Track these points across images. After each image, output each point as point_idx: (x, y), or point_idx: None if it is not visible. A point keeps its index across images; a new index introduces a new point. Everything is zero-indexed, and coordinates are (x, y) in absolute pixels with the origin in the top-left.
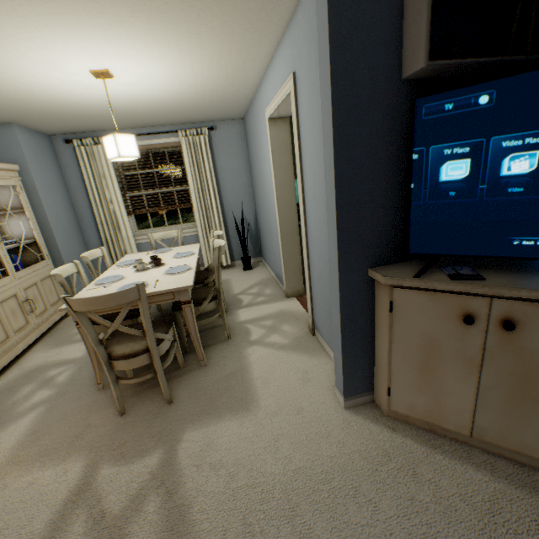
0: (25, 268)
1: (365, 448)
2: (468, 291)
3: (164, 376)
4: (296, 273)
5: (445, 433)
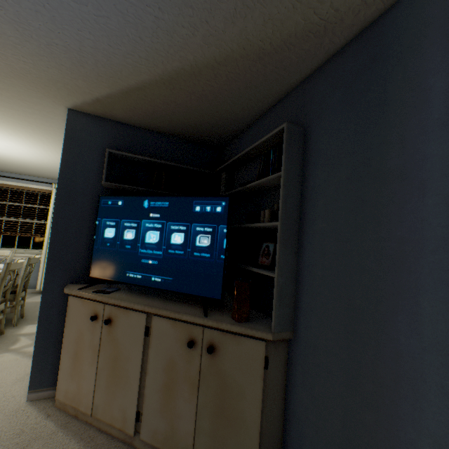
0: None
1: (9, 429)
2: (96, 299)
3: None
4: None
5: (83, 416)
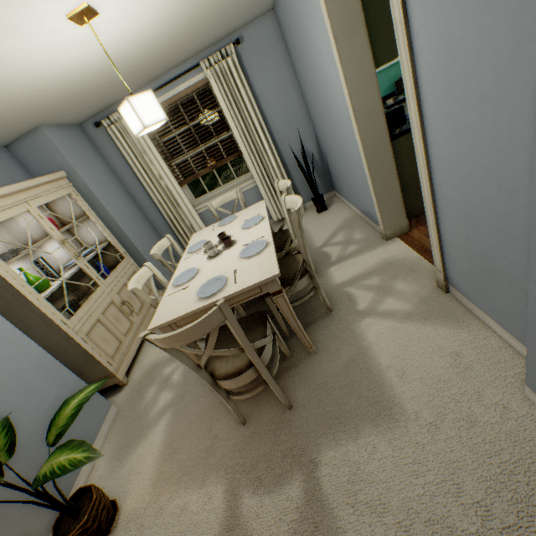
0: (112, 269)
1: None
2: None
3: (276, 384)
4: (395, 207)
5: None
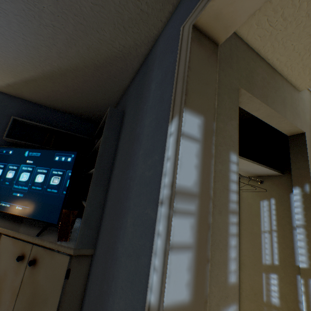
0: None
1: None
2: None
3: None
4: None
5: None
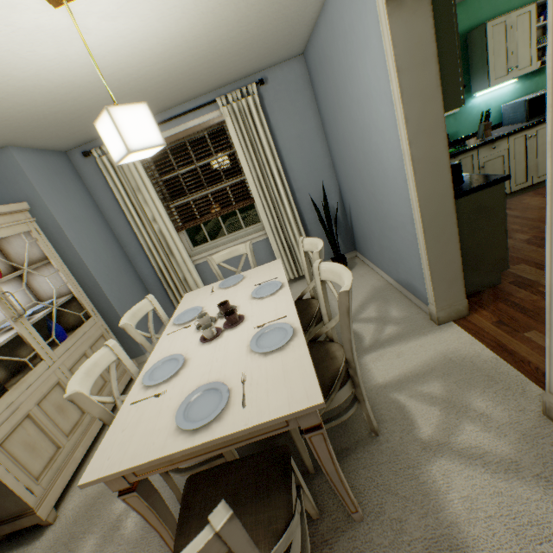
0: (72, 330)
1: None
2: None
3: None
4: (453, 283)
5: None
